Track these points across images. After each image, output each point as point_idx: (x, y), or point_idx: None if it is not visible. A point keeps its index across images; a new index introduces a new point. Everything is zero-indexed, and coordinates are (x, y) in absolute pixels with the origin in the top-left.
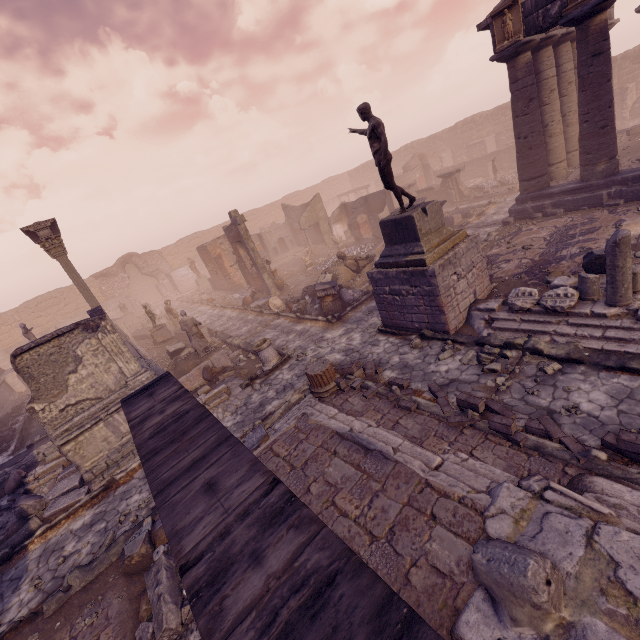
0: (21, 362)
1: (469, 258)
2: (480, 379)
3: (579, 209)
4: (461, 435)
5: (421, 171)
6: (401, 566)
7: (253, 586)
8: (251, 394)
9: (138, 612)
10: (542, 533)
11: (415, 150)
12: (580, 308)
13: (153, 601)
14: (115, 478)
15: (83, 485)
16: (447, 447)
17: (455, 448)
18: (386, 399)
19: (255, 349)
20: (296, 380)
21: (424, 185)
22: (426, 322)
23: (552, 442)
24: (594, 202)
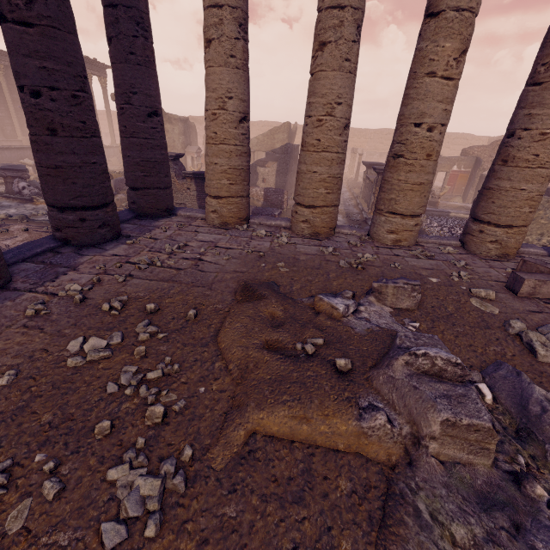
0: None
1: None
2: None
3: None
4: None
5: (469, 166)
6: None
7: None
8: None
9: None
10: None
11: None
12: None
13: None
14: None
15: None
16: None
17: None
18: None
19: None
20: None
21: (460, 187)
22: None
23: None
24: None
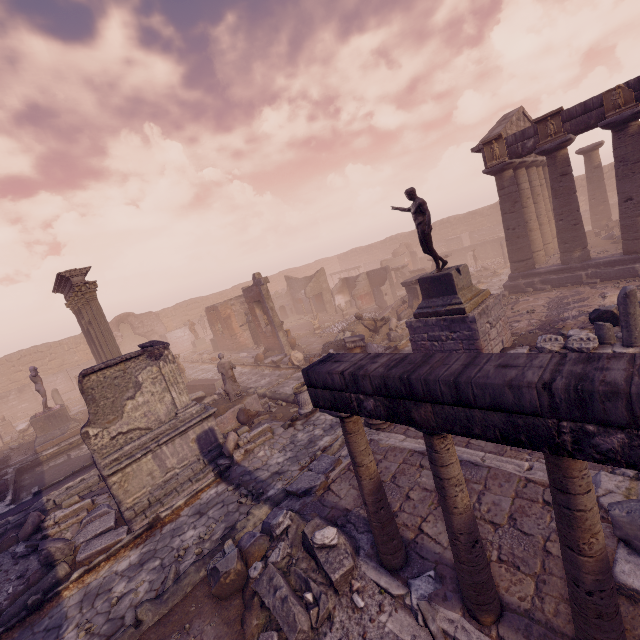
0: (87, 382)
1: (496, 311)
2: None
3: (563, 286)
4: None
5: (409, 257)
6: (535, 543)
7: (618, 373)
8: (295, 433)
9: (242, 633)
10: None
11: (399, 241)
12: (602, 349)
13: (275, 606)
14: (160, 516)
15: (116, 528)
16: (528, 456)
17: (536, 457)
18: None
19: (296, 391)
20: None
21: (411, 268)
22: None
23: None
24: (575, 280)
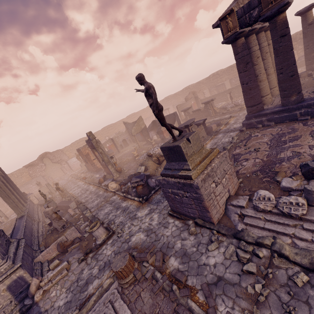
0: None
1: (222, 168)
2: (241, 281)
3: (283, 122)
4: None
5: (194, 100)
6: None
7: None
8: (84, 268)
9: None
10: None
11: (190, 89)
12: (311, 215)
13: None
14: None
15: None
16: None
17: None
18: (169, 298)
19: (89, 231)
20: (113, 258)
21: (196, 107)
22: (197, 214)
23: None
24: (292, 118)
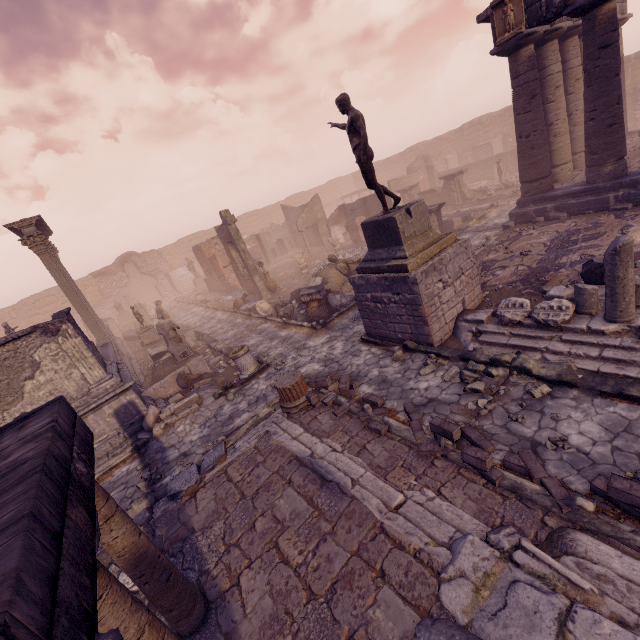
0: None
1: (457, 264)
2: (461, 400)
3: (584, 213)
4: (431, 467)
5: (425, 173)
6: (336, 637)
7: None
8: (223, 405)
9: None
10: (505, 610)
11: (420, 152)
12: (576, 323)
13: None
14: None
15: None
16: (413, 481)
17: (422, 483)
18: (357, 418)
19: (231, 356)
20: (270, 391)
21: (428, 187)
22: (409, 333)
23: (532, 483)
24: (600, 206)
